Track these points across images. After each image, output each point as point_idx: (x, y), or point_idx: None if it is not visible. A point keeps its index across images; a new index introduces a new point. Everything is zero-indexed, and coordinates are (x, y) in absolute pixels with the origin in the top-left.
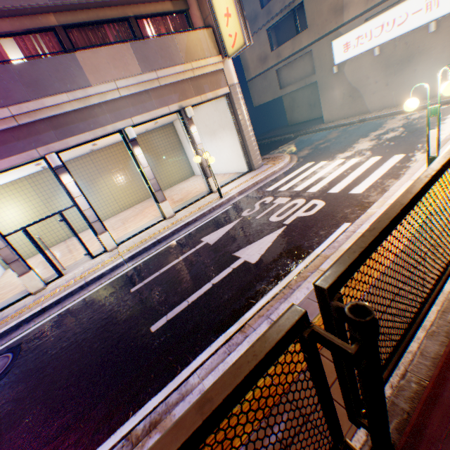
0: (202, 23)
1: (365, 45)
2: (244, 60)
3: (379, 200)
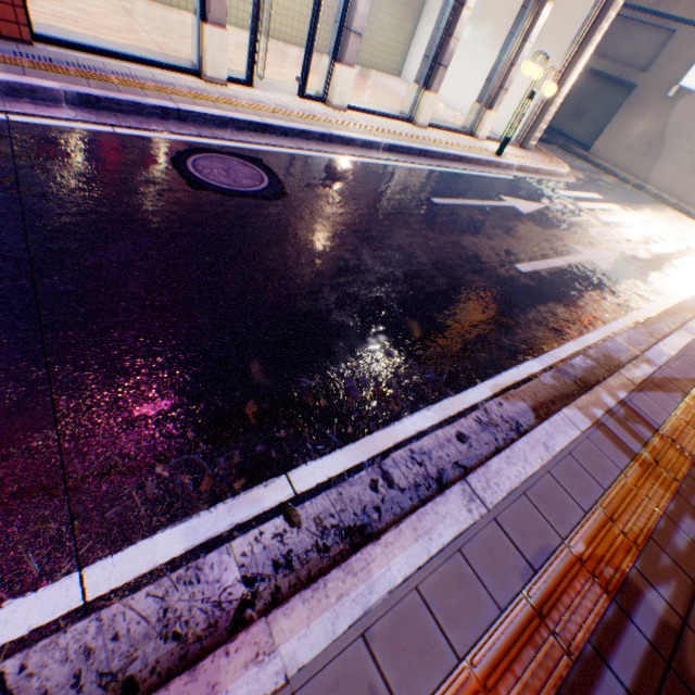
0: None
1: None
2: None
3: None
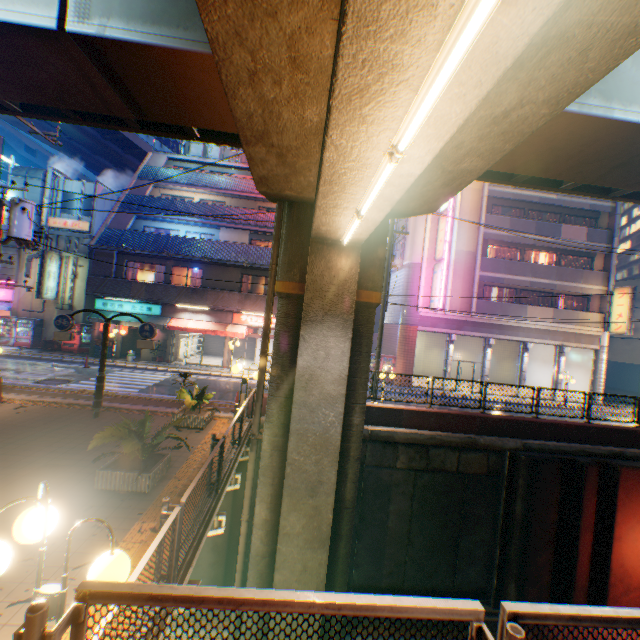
0: (596, 307)
1: None
2: None
3: None
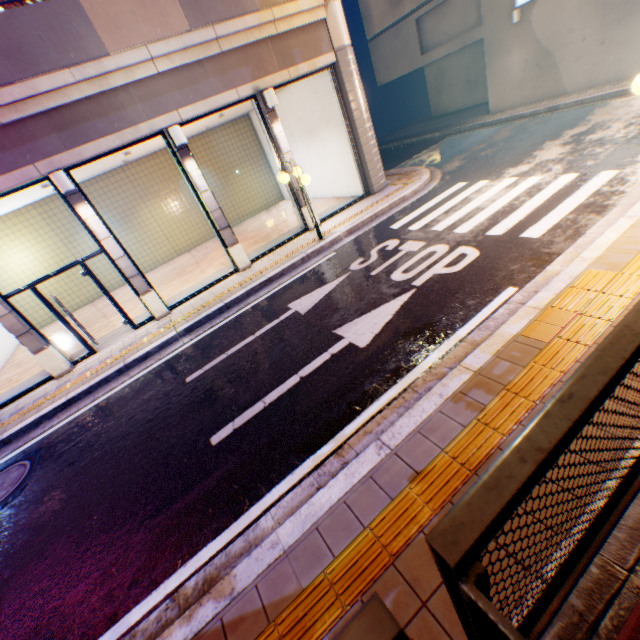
0: None
1: None
2: (363, 1)
3: (567, 251)
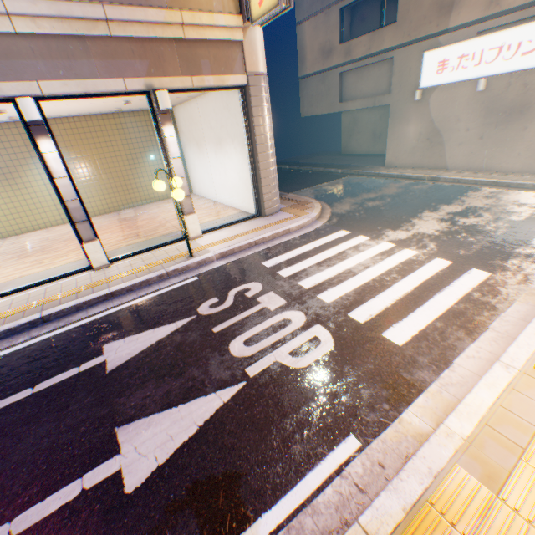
0: None
1: (469, 71)
2: (301, 45)
3: (431, 389)
